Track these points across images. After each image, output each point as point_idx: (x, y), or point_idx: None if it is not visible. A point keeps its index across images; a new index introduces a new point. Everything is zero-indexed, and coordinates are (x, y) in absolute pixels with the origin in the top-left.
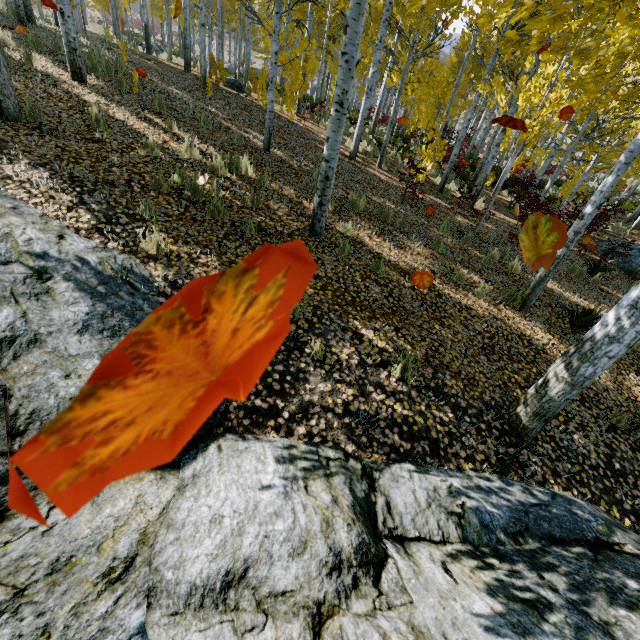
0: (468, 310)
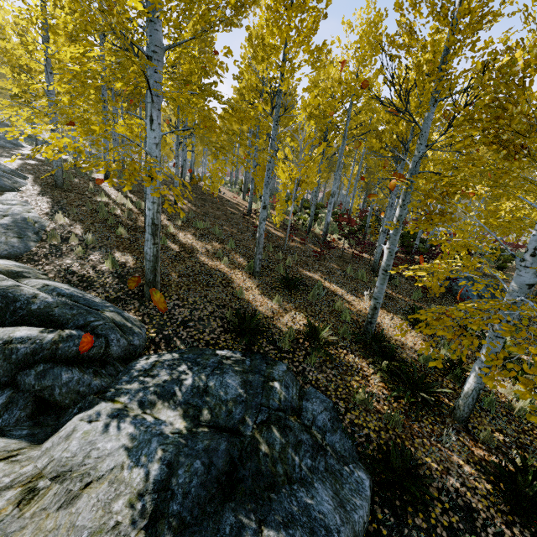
0: (203, 264)
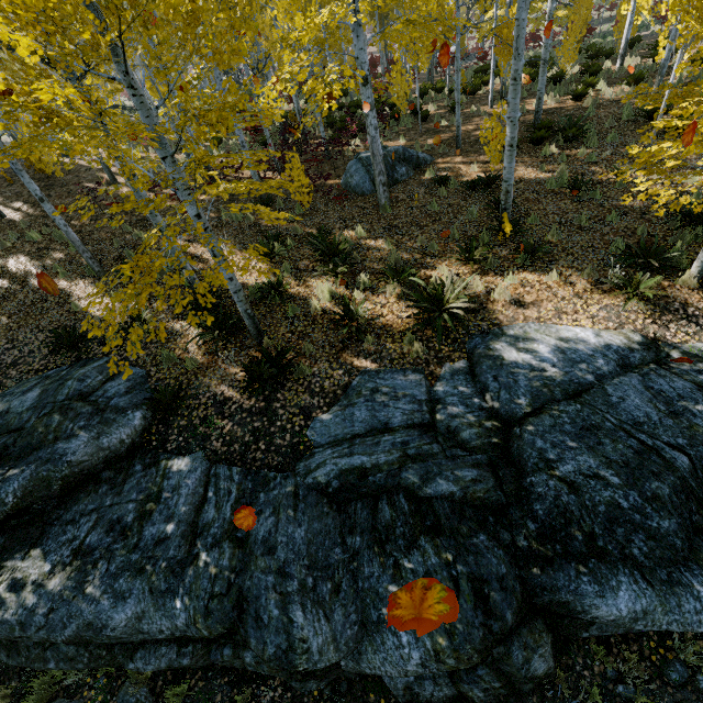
0: (37, 290)
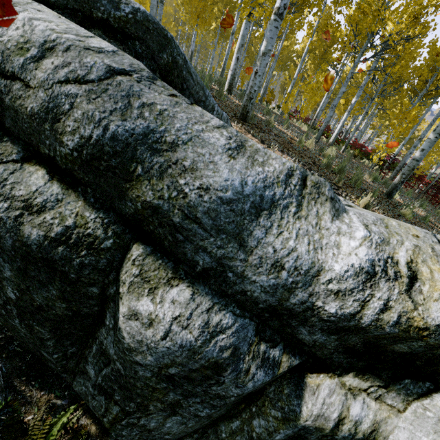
0: None
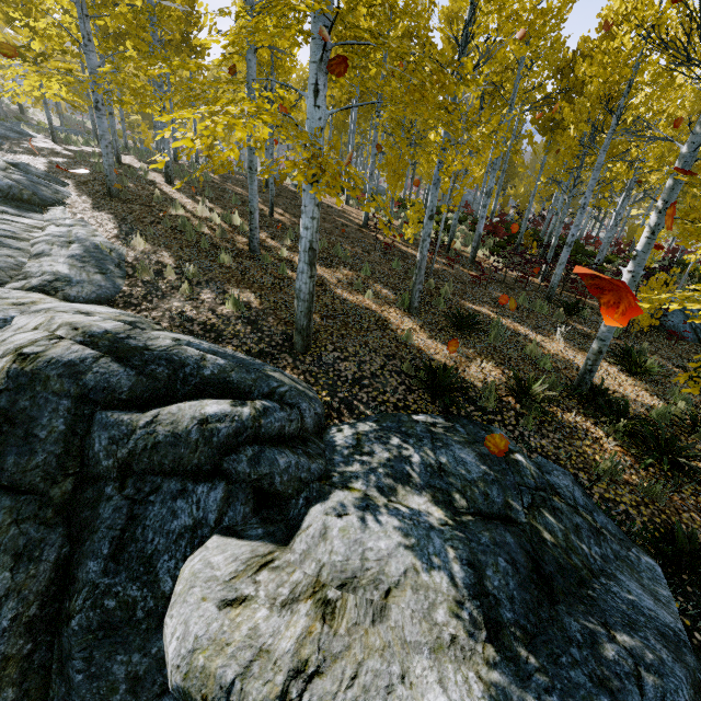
0: (343, 300)
